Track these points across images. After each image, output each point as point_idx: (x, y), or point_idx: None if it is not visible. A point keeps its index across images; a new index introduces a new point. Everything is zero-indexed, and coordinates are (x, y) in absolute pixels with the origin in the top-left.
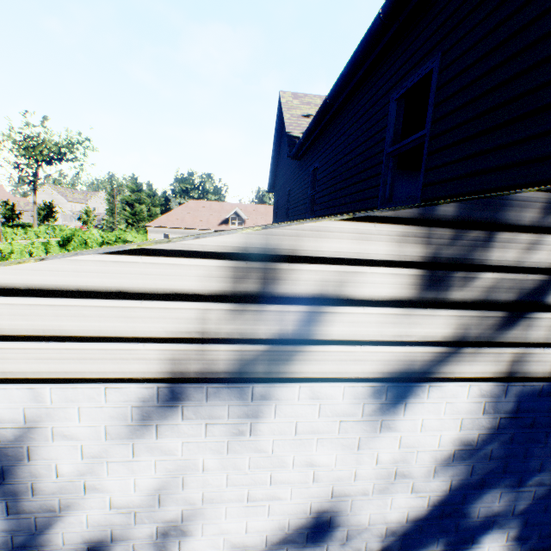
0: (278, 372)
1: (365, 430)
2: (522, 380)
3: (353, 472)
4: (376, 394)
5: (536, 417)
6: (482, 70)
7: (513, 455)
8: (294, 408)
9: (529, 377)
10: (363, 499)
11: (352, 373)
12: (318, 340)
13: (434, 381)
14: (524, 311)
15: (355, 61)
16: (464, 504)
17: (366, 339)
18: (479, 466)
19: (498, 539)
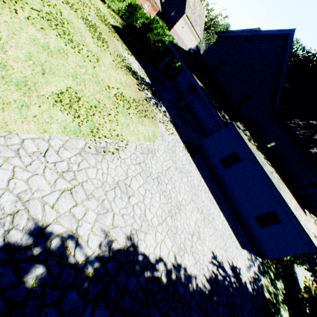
0: None
1: None
2: None
3: None
4: None
5: None
6: None
7: None
8: None
9: None
10: None
11: None
12: None
13: None
14: None
15: None
16: None
17: None
18: None
19: None
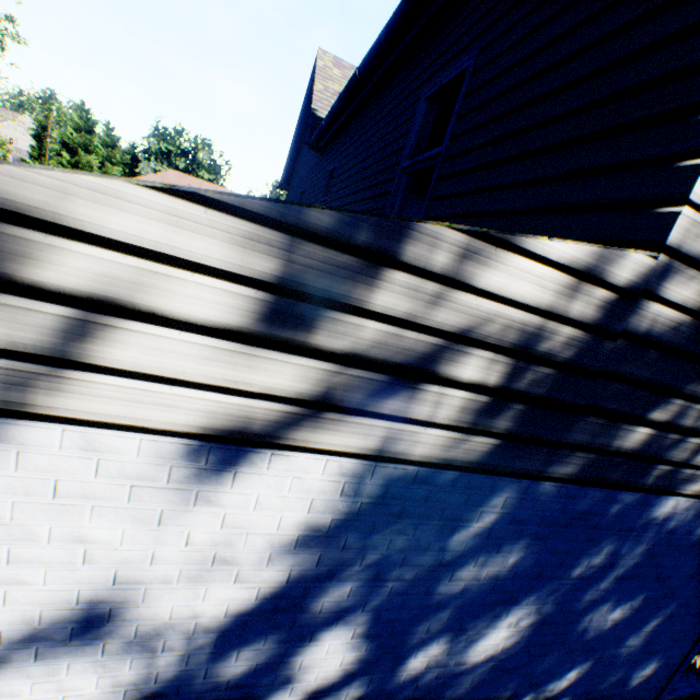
0: (24, 403)
1: (173, 502)
2: (395, 461)
3: (151, 553)
4: (193, 456)
5: (406, 505)
6: (509, 83)
7: (373, 546)
8: (54, 460)
9: (405, 459)
10: (165, 588)
11: (156, 422)
12: (99, 366)
13: (280, 449)
14: (409, 378)
15: (393, 27)
16: (305, 598)
17: (181, 378)
18: (329, 555)
19: (343, 636)
